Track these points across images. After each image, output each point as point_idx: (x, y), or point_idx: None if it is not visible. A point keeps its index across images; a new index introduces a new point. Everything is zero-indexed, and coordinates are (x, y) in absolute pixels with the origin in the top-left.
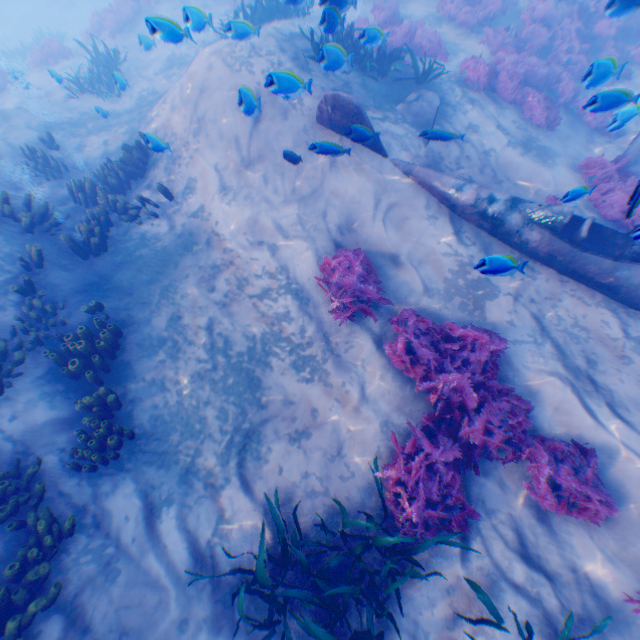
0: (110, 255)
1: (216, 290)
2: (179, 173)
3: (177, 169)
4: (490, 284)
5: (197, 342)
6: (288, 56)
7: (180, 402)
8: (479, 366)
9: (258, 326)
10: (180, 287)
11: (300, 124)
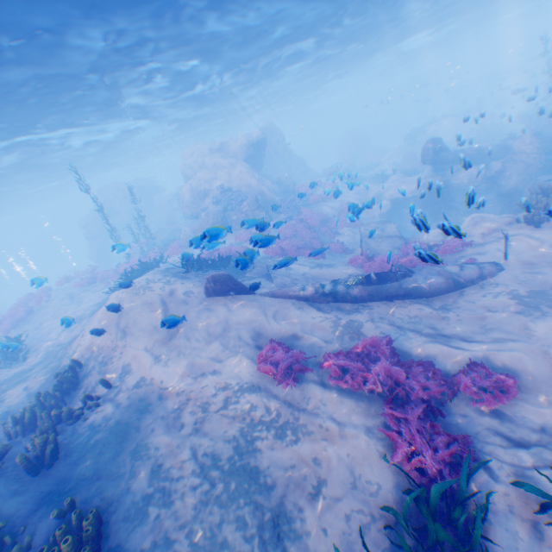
0: (64, 458)
1: (183, 422)
2: (114, 367)
3: (111, 365)
4: (355, 321)
5: (185, 474)
6: (172, 276)
7: (193, 543)
8: (386, 353)
9: (232, 426)
10: (148, 440)
11: (196, 300)
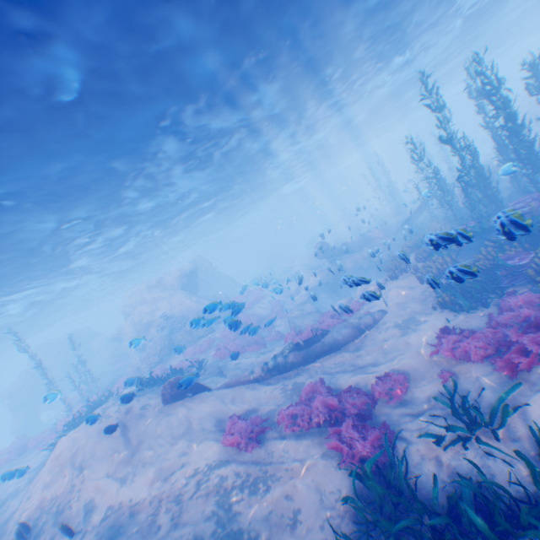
0: None
1: (161, 523)
2: (73, 510)
3: (69, 510)
4: (298, 381)
5: None
6: None
7: None
8: (321, 391)
9: (210, 503)
10: None
11: (155, 410)
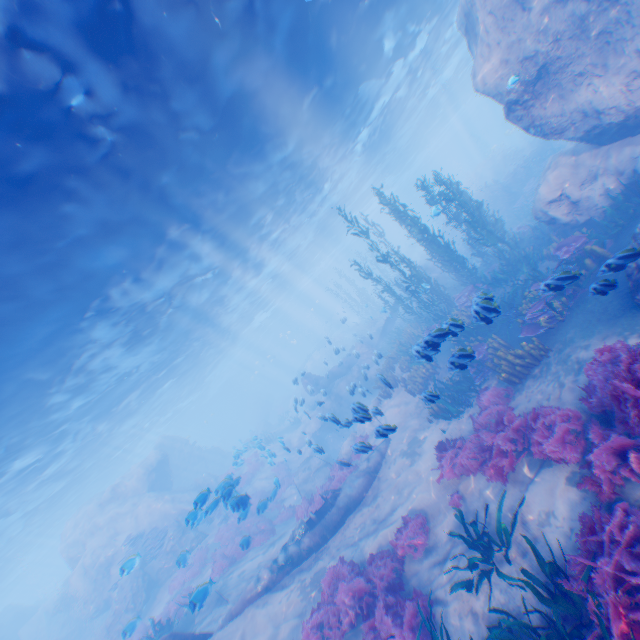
0: None
1: None
2: None
3: None
4: (319, 569)
5: None
6: None
7: None
8: (345, 574)
9: None
10: None
11: None
